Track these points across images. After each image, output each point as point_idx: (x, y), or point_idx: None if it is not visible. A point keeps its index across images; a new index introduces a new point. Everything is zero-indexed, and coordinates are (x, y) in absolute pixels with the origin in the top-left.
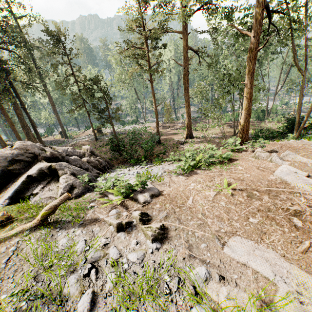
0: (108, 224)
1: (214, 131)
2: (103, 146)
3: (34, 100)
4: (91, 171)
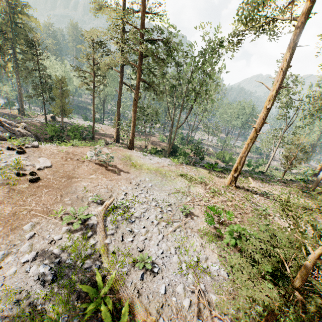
0: (6, 147)
1: (138, 143)
2: None
3: (2, 70)
4: (18, 136)
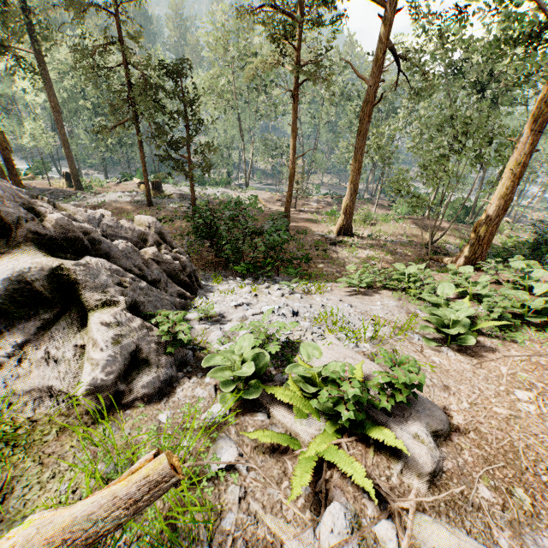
0: None
1: (388, 230)
2: (166, 221)
3: (10, 92)
4: (167, 288)
